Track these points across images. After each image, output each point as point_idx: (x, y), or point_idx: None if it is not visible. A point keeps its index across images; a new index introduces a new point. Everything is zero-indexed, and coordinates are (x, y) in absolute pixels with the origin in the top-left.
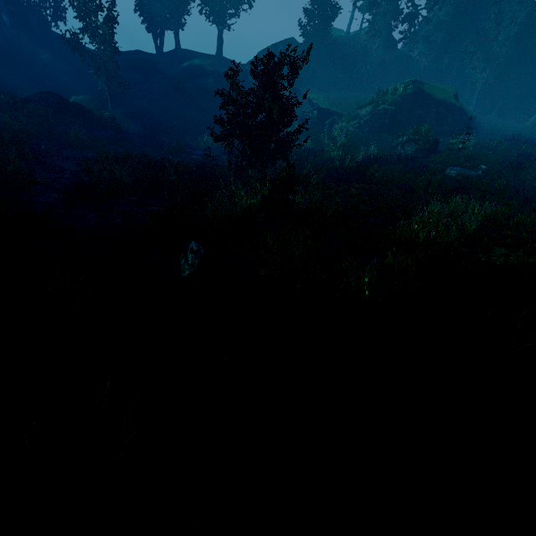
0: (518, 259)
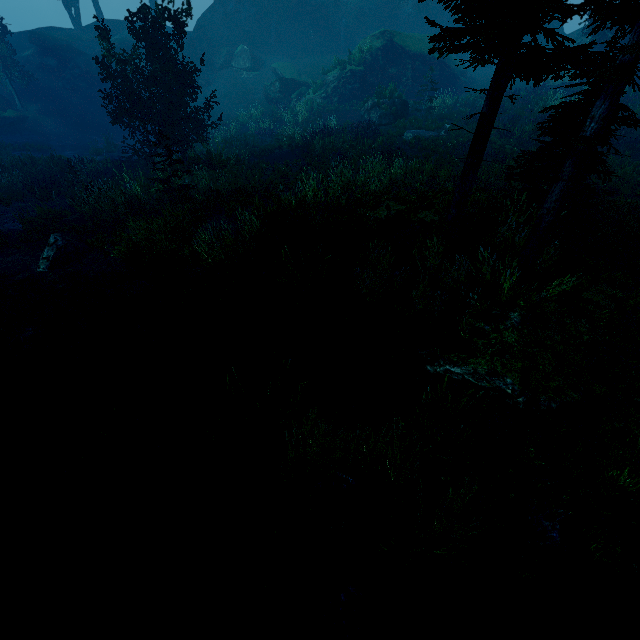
0: (396, 208)
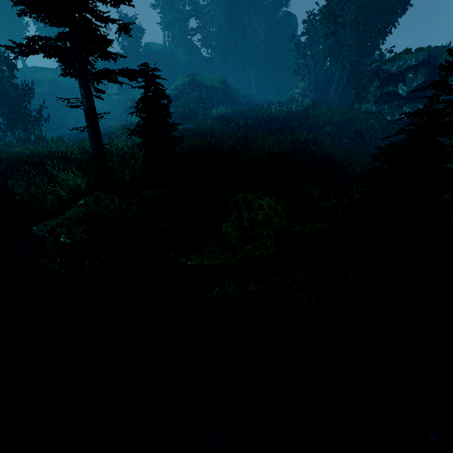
0: None
